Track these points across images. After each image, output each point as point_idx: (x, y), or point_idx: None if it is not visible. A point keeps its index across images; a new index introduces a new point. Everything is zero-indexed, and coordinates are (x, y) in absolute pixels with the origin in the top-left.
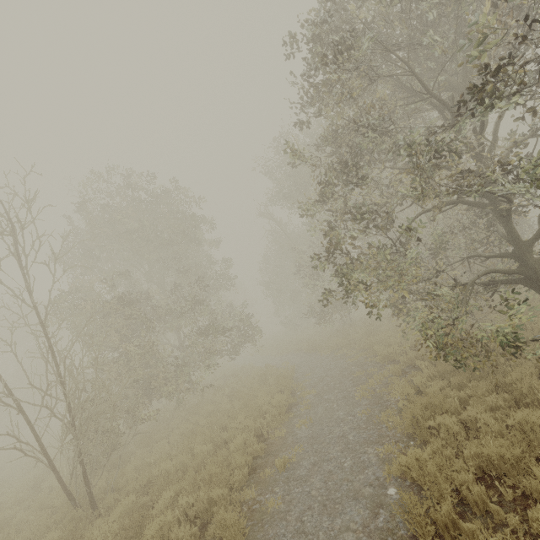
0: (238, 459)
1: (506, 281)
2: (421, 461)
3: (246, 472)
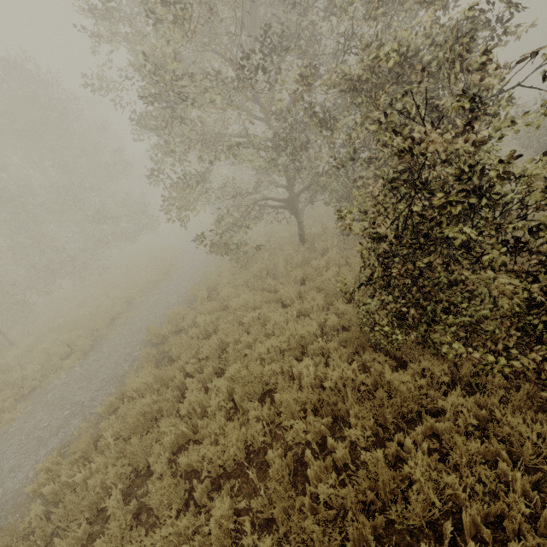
0: (102, 315)
1: (280, 207)
2: (176, 312)
3: (107, 322)
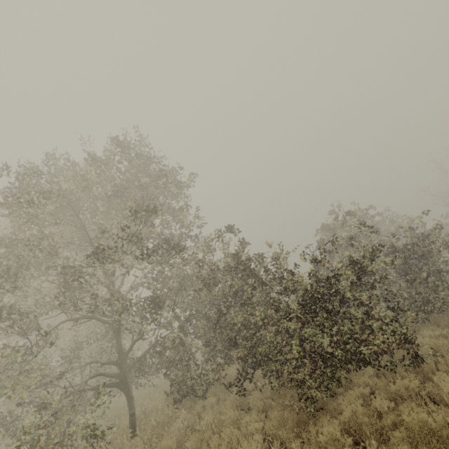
0: None
1: (108, 385)
2: None
3: None
